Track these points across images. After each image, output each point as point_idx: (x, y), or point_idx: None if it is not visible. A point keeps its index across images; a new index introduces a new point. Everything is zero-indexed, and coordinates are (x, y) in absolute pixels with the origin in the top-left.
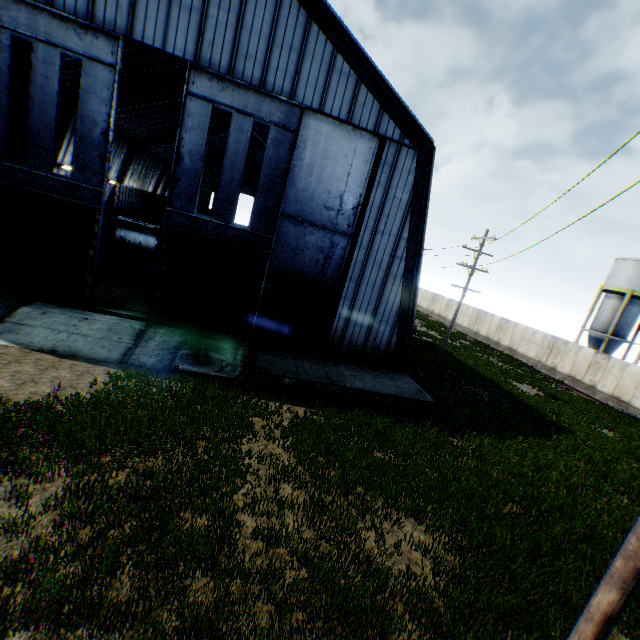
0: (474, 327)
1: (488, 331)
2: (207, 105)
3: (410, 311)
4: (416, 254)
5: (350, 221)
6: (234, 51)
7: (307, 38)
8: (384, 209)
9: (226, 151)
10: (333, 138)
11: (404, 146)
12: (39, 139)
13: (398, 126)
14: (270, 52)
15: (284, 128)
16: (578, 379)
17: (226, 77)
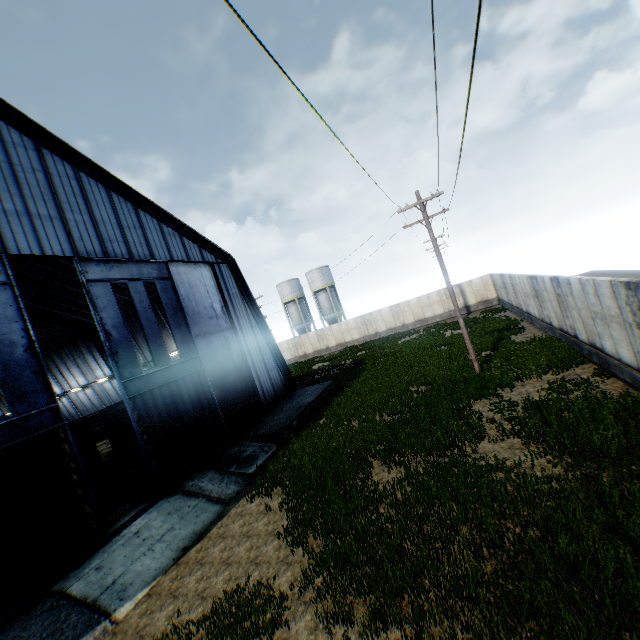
0: None
1: None
2: (106, 284)
3: (277, 353)
4: (260, 319)
5: (225, 319)
6: (100, 239)
7: (140, 218)
8: (233, 303)
9: (138, 312)
10: (188, 273)
11: (220, 263)
12: None
13: (212, 254)
14: (124, 233)
15: (163, 279)
16: (320, 349)
17: (110, 259)
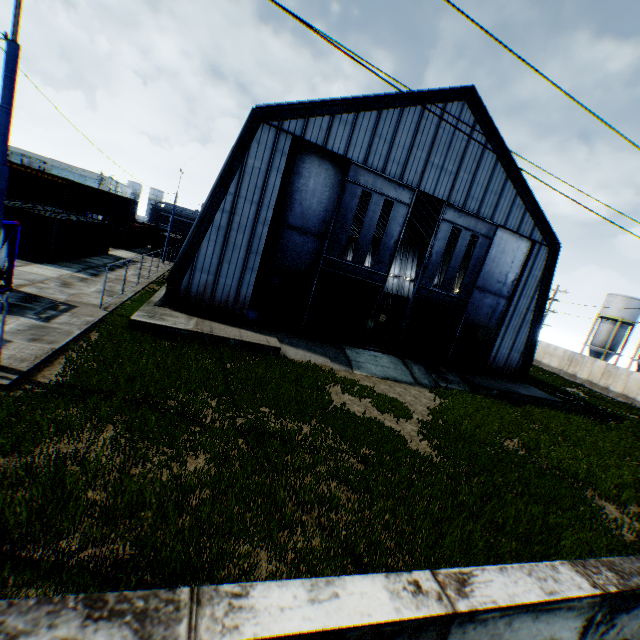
0: None
1: None
2: (450, 225)
3: (532, 343)
4: (540, 308)
5: (508, 289)
6: (467, 194)
7: (504, 187)
8: (527, 282)
9: (454, 251)
10: (507, 241)
11: (542, 245)
12: (361, 246)
13: (542, 234)
14: (485, 195)
15: (486, 237)
16: (594, 383)
17: (463, 210)
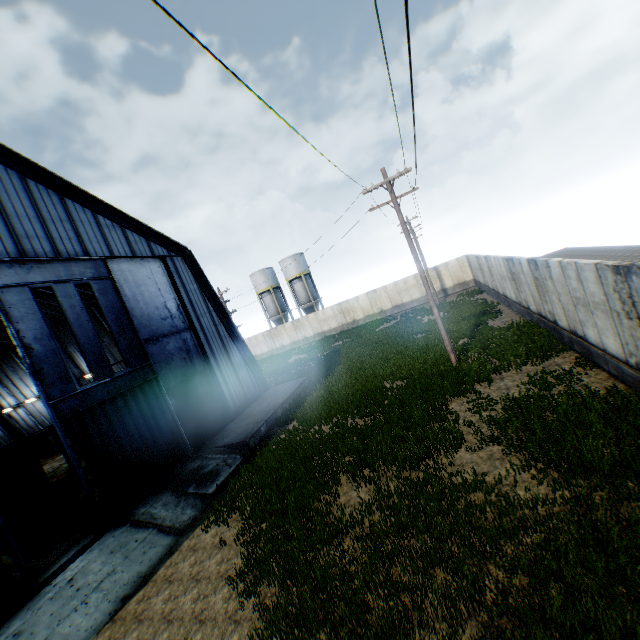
0: None
1: None
2: (24, 289)
3: (246, 351)
4: (224, 316)
5: (182, 319)
6: (14, 235)
7: (68, 209)
8: (192, 300)
9: (69, 319)
10: (134, 270)
11: (174, 257)
12: None
13: (164, 246)
14: (47, 227)
15: (100, 278)
16: (297, 340)
17: (27, 259)
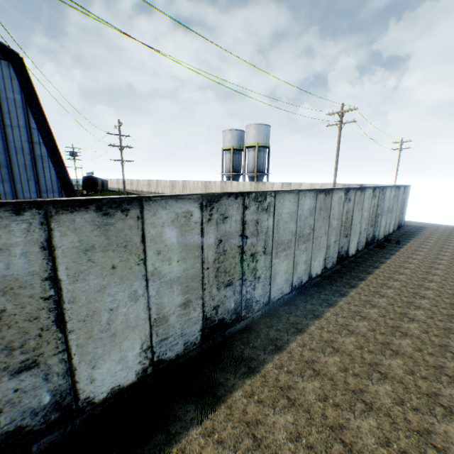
0: (173, 192)
1: (180, 191)
2: None
3: (68, 179)
4: (51, 138)
5: None
6: None
7: None
8: (3, 108)
9: None
10: None
11: None
12: None
13: None
14: None
15: None
16: None
17: None
